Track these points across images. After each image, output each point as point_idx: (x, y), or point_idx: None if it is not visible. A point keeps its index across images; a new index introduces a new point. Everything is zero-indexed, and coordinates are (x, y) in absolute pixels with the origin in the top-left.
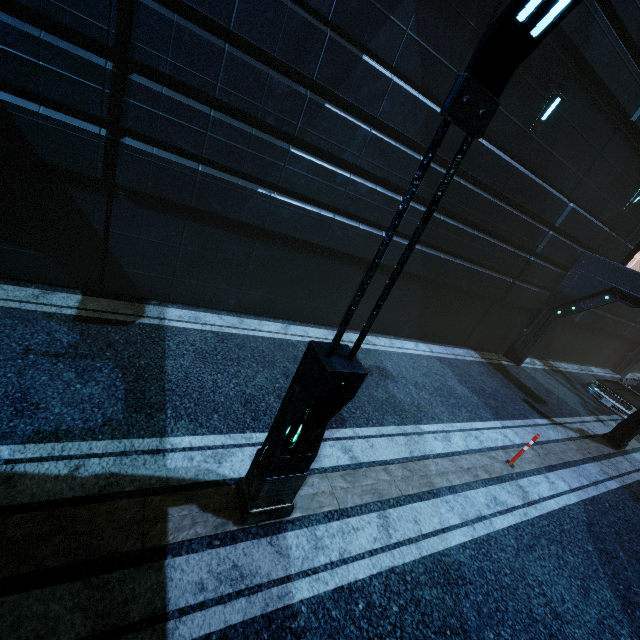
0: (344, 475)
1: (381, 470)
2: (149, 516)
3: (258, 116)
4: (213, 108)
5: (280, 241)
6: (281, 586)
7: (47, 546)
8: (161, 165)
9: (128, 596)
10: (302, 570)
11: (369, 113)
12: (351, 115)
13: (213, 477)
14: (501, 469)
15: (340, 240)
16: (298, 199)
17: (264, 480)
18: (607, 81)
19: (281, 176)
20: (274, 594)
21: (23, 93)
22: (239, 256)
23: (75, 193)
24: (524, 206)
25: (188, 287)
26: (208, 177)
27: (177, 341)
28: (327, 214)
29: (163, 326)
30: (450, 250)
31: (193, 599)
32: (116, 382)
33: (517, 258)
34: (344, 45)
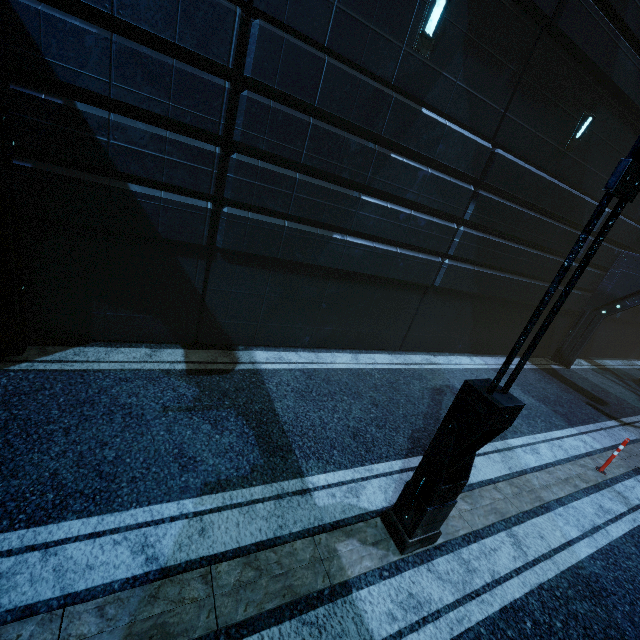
0: (463, 497)
1: (492, 489)
2: (324, 554)
3: (335, 173)
4: (296, 171)
5: (349, 278)
6: (455, 610)
7: (258, 589)
8: (255, 226)
9: (338, 630)
10: (466, 594)
11: (427, 156)
12: (411, 160)
13: (357, 511)
14: (595, 476)
15: (402, 270)
16: (365, 239)
17: (425, 510)
18: (632, 97)
19: (353, 221)
20: (453, 618)
21: (149, 183)
22: (314, 296)
23: (181, 260)
24: (564, 217)
25: (270, 330)
26: (292, 231)
27: (274, 383)
28: (391, 249)
29: (258, 370)
30: (499, 266)
31: (390, 629)
32: (244, 429)
33: (559, 265)
34: (407, 103)
